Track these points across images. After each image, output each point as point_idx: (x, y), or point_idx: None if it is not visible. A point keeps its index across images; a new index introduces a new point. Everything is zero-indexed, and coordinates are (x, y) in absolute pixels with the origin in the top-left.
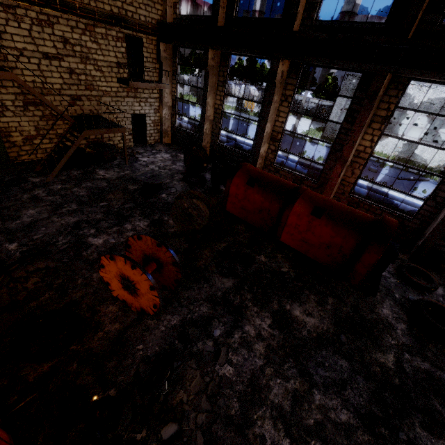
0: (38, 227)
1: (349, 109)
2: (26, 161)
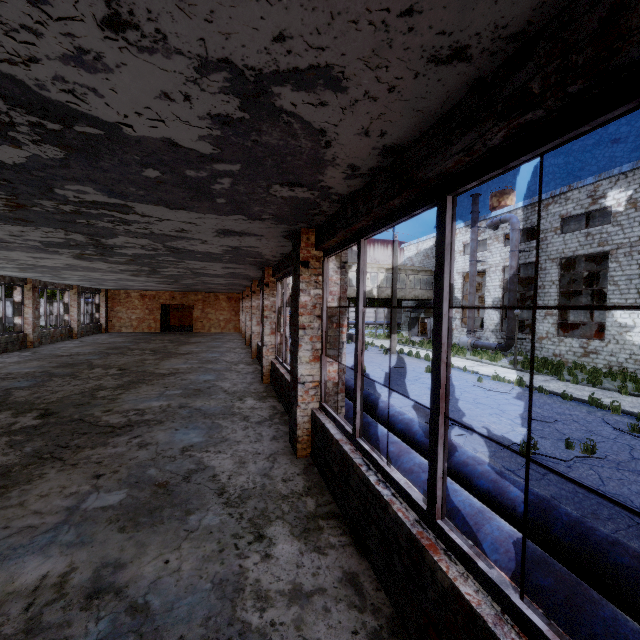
0: None
1: None
2: None
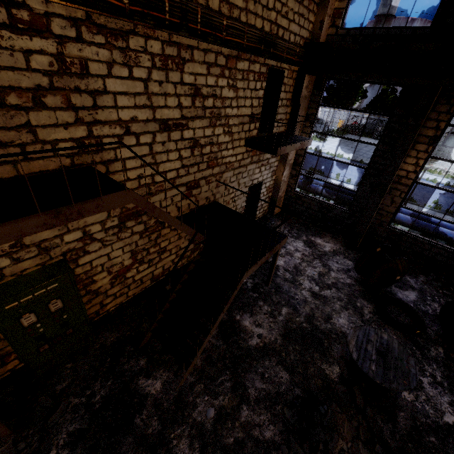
0: None
1: None
2: (111, 311)
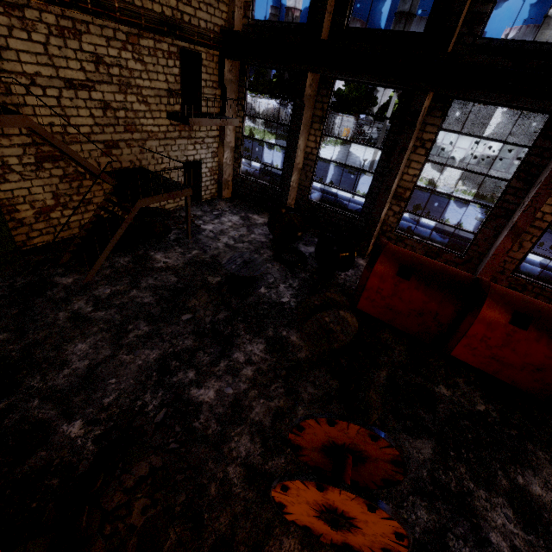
0: (103, 377)
1: (523, 162)
2: (39, 246)
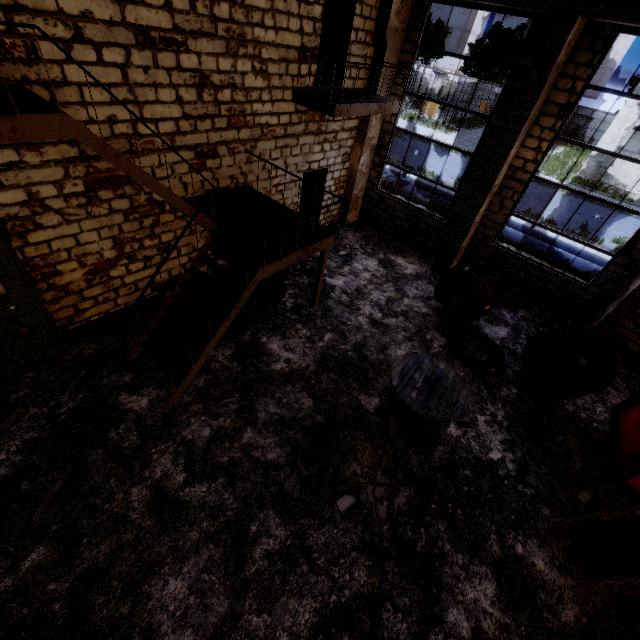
0: None
1: None
2: (93, 321)
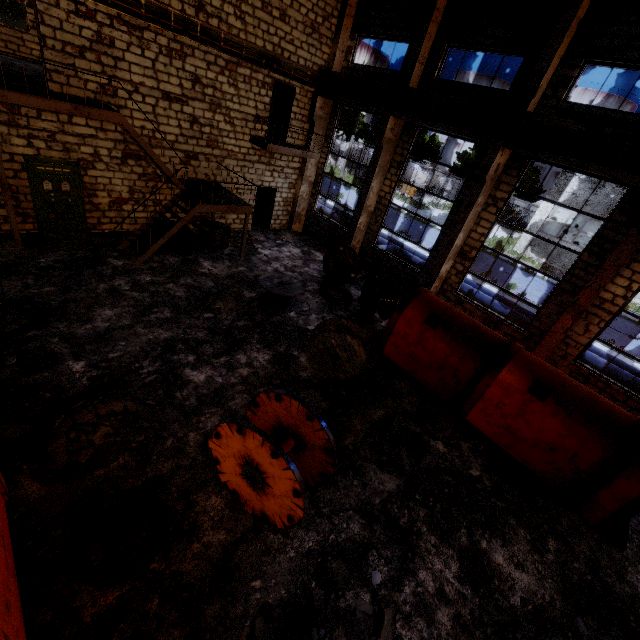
0: (116, 339)
1: (597, 235)
2: (106, 232)
